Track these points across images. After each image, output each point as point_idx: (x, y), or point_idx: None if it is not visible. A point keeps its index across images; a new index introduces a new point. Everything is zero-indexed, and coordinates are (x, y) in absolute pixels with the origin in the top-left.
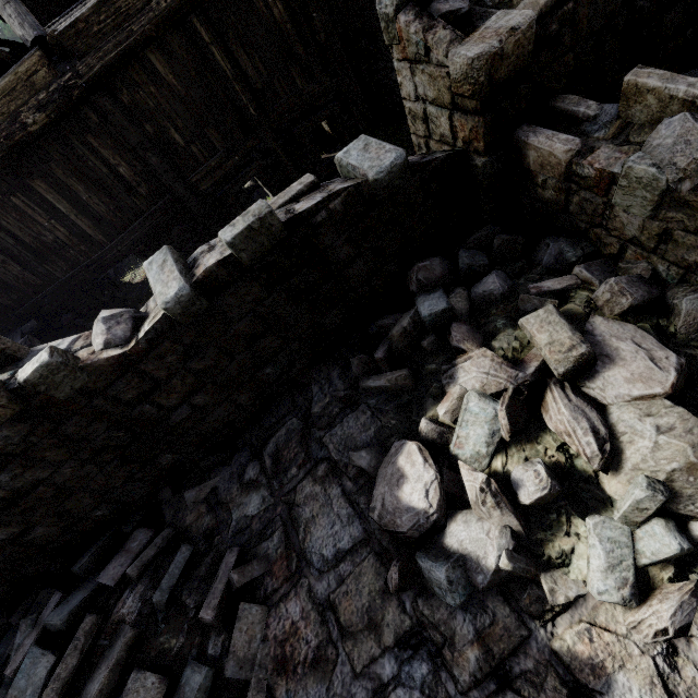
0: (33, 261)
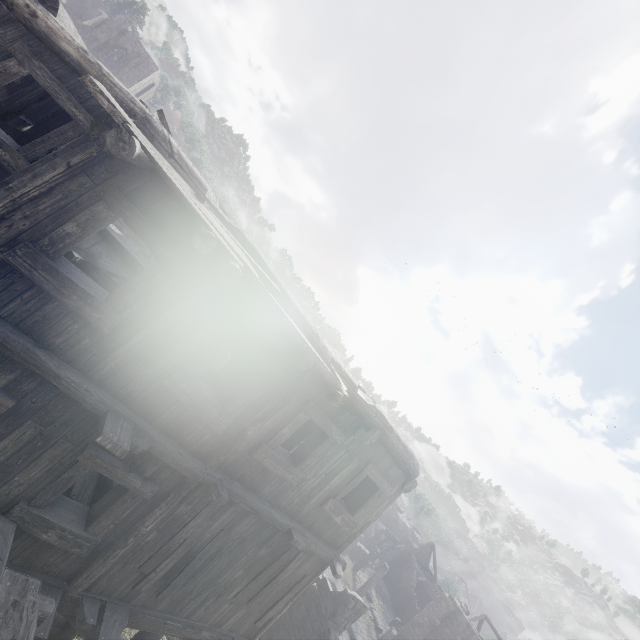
0: (420, 605)
